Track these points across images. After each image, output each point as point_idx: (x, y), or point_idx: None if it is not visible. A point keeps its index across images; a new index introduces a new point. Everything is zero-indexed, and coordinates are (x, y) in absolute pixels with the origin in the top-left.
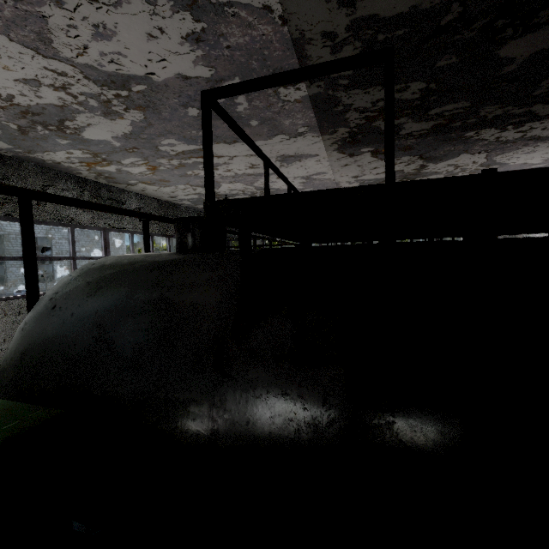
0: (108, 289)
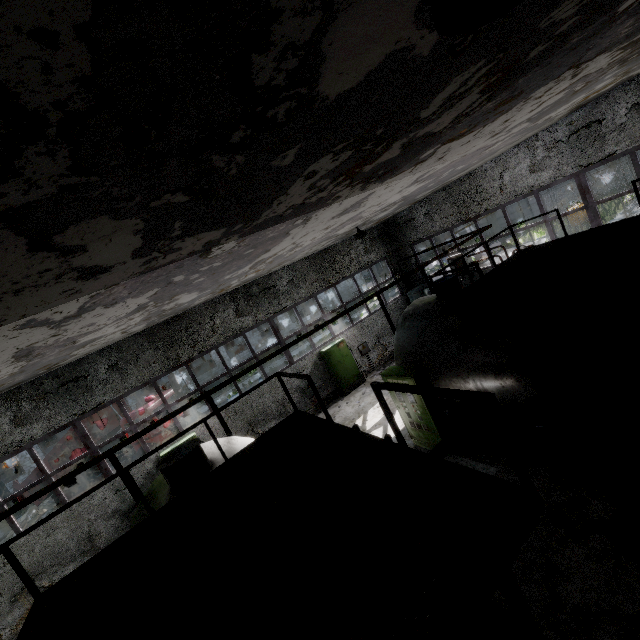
0: None
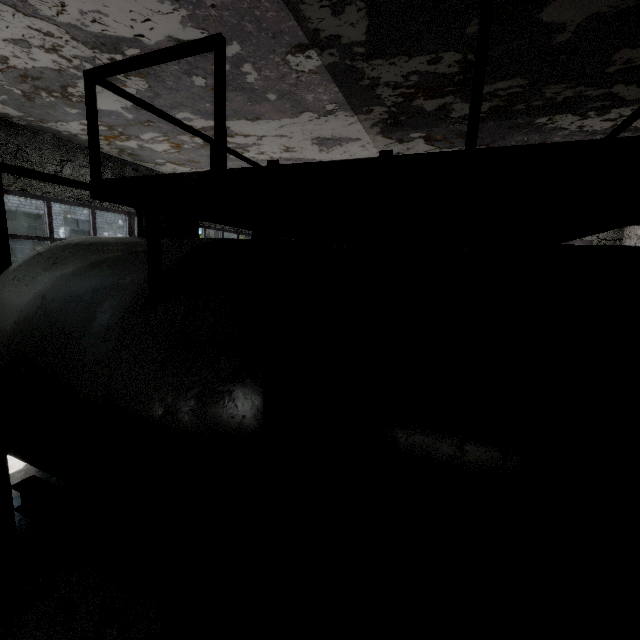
0: (61, 265)
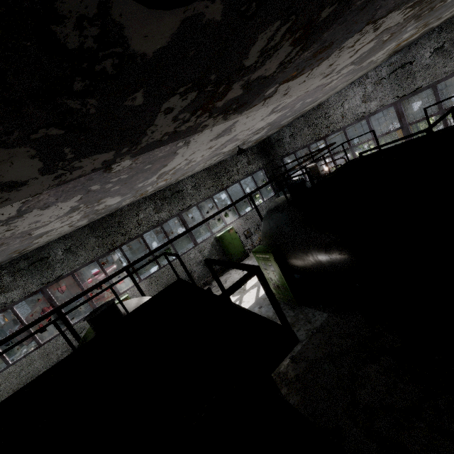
0: None
